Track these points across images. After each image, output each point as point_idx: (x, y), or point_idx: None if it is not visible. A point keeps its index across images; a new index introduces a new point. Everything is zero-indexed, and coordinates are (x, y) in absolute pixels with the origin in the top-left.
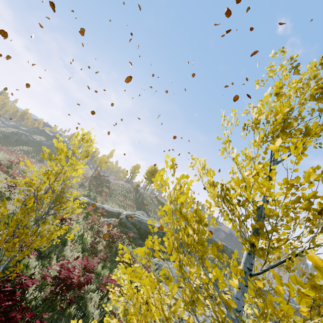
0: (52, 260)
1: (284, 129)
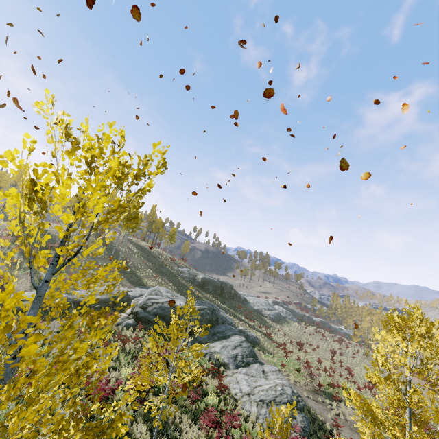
0: None
1: (434, 385)
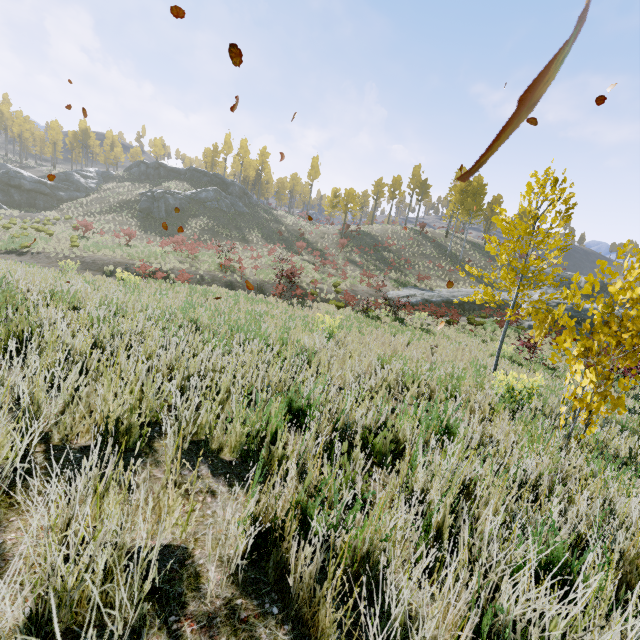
0: None
1: None
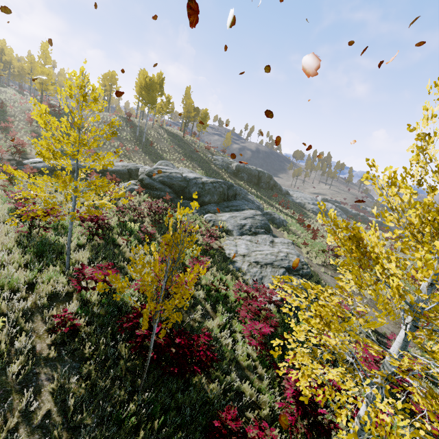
0: (127, 269)
1: None
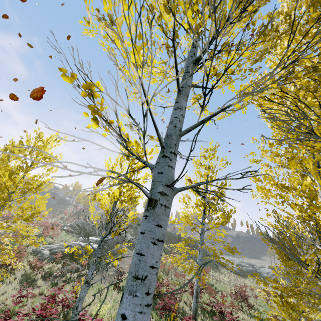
0: None
1: None
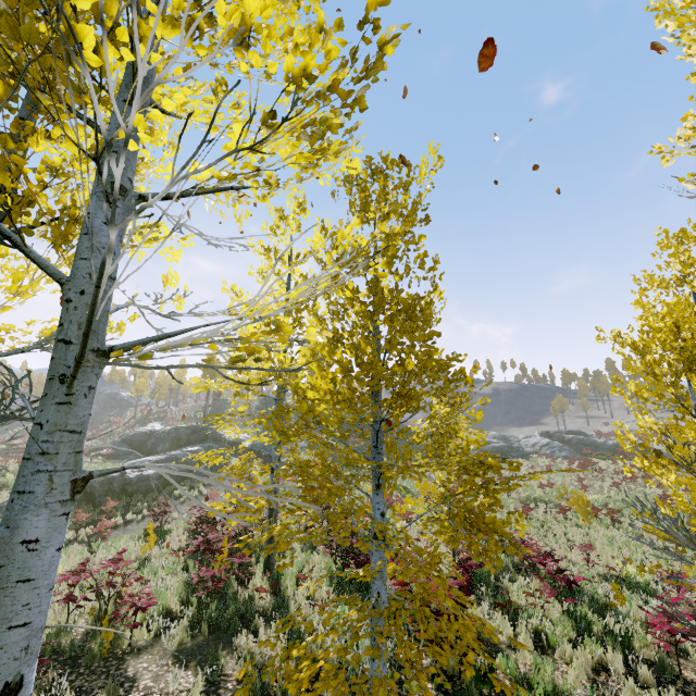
0: None
1: None
